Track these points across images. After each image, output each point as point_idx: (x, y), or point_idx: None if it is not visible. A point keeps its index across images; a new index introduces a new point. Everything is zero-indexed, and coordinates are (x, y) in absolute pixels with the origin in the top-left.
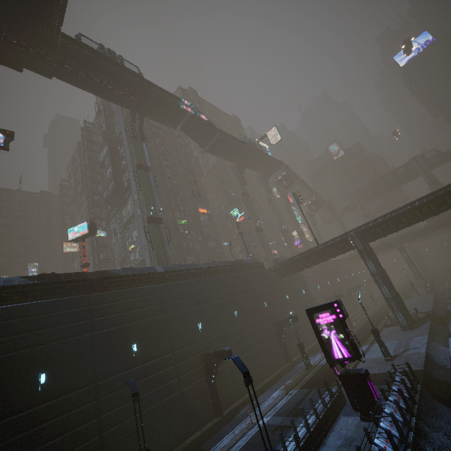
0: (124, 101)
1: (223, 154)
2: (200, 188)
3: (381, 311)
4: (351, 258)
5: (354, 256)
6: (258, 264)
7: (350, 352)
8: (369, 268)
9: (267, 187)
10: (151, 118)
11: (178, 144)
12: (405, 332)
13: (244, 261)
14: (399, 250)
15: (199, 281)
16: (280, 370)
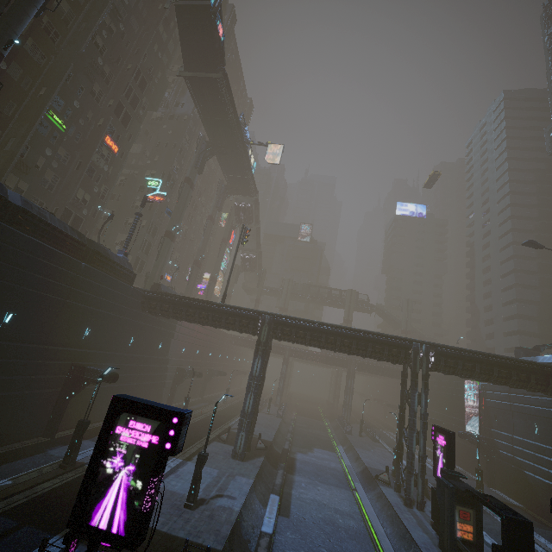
0: None
1: (204, 108)
2: (136, 117)
3: (225, 414)
4: (240, 341)
5: (243, 340)
6: (128, 273)
7: (128, 526)
8: (254, 366)
9: (220, 202)
10: None
11: (157, 31)
12: (233, 460)
13: (108, 253)
14: (284, 361)
15: None
16: (16, 445)
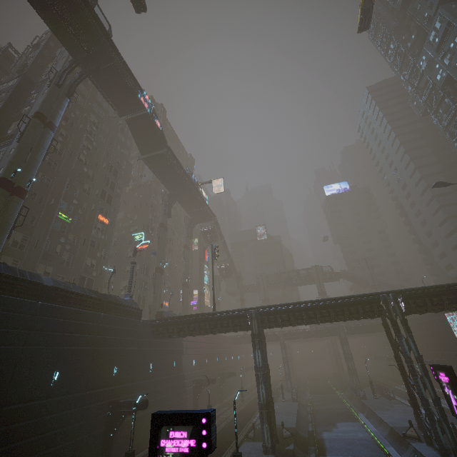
0: (70, 41)
1: (160, 174)
2: (116, 195)
3: (246, 412)
4: (238, 339)
5: (241, 338)
6: (135, 310)
7: None
8: (256, 358)
9: (190, 232)
10: (97, 86)
11: (117, 137)
12: (266, 456)
13: (118, 299)
14: (281, 346)
15: (19, 302)
16: None
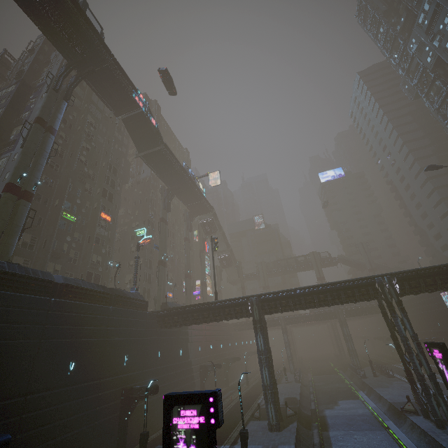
0: (65, 46)
1: (158, 170)
2: (116, 192)
3: (251, 394)
4: (241, 326)
5: (243, 324)
6: (142, 302)
7: None
8: (258, 343)
9: (189, 225)
10: (92, 88)
11: (114, 136)
12: (272, 433)
13: (125, 293)
14: (283, 330)
15: (34, 299)
16: None
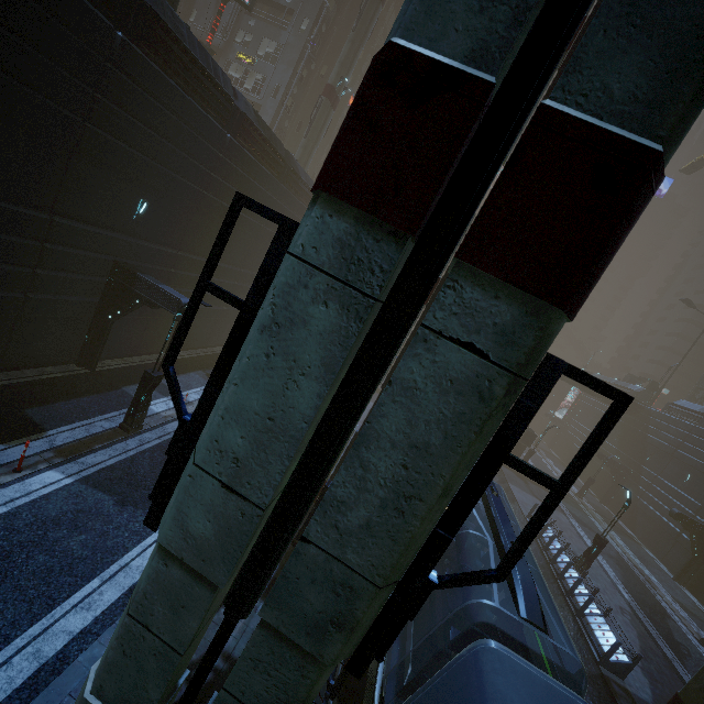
0: None
1: None
2: None
3: None
4: None
5: None
6: None
7: None
8: None
9: None
10: None
11: None
12: None
13: None
14: None
15: None
16: None
